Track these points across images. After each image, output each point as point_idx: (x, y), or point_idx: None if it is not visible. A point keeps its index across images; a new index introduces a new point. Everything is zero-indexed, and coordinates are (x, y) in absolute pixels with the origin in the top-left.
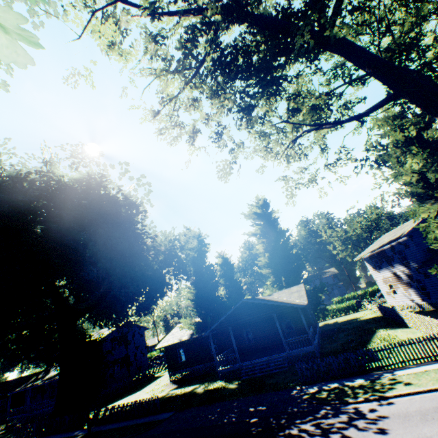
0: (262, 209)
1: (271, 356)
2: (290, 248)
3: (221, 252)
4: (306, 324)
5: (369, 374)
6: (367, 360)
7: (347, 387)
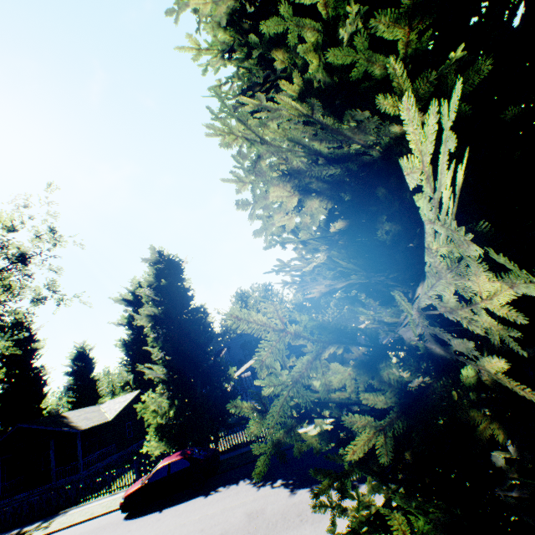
0: (134, 295)
1: (34, 490)
2: None
3: (83, 341)
4: (80, 449)
5: (56, 514)
6: (96, 491)
7: (16, 534)
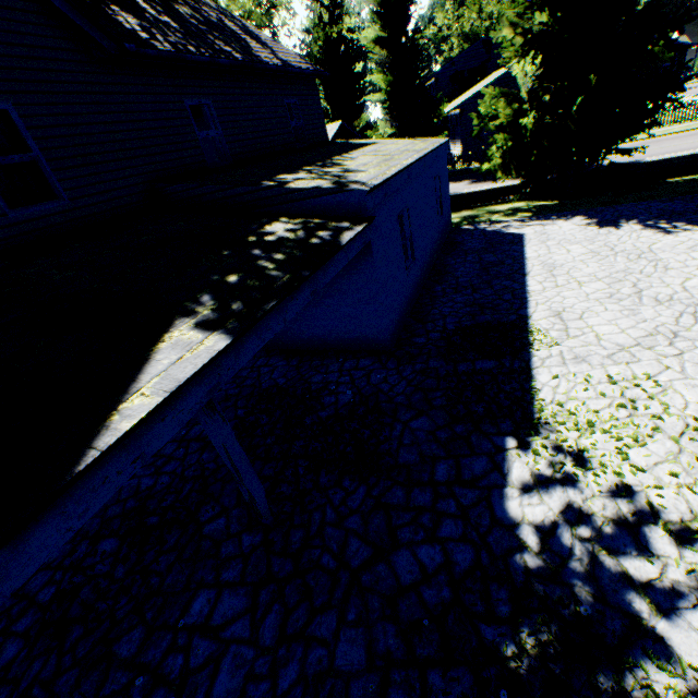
0: None
1: None
2: (352, 63)
3: None
4: None
5: None
6: None
7: None
